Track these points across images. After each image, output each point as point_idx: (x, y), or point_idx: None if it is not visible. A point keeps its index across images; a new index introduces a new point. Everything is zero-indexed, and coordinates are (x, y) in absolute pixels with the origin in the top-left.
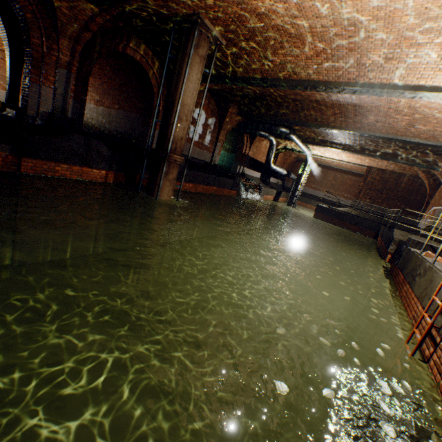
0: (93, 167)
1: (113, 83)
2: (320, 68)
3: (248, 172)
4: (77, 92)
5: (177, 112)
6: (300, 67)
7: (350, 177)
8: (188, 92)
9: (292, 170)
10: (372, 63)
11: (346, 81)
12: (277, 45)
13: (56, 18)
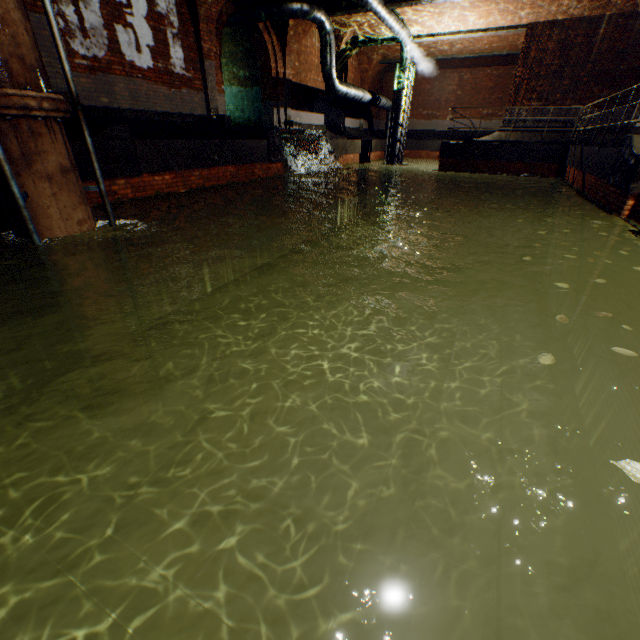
0: None
1: None
2: None
3: (299, 118)
4: None
5: None
6: None
7: (488, 71)
8: None
9: (381, 94)
10: None
11: None
12: None
13: None
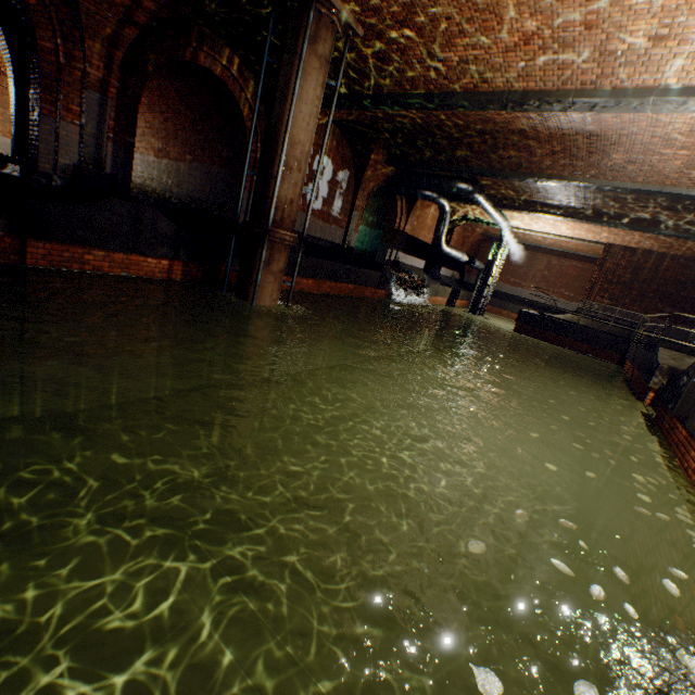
0: (147, 254)
1: (182, 120)
2: (530, 67)
3: (405, 259)
4: (118, 130)
5: (282, 155)
6: (495, 67)
7: (574, 263)
8: (301, 122)
9: (476, 256)
10: (629, 50)
11: (578, 87)
12: (455, 29)
13: (78, 4)
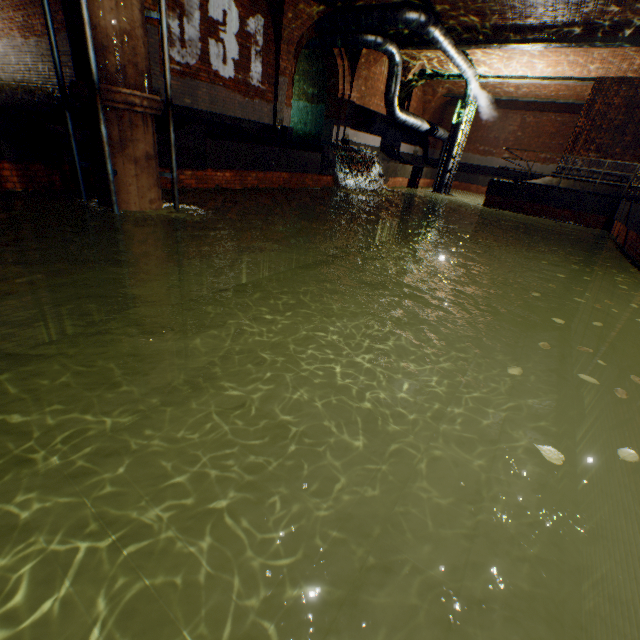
0: None
1: None
2: None
3: (356, 137)
4: None
5: None
6: None
7: (552, 117)
8: None
9: (441, 125)
10: None
11: None
12: None
13: None
